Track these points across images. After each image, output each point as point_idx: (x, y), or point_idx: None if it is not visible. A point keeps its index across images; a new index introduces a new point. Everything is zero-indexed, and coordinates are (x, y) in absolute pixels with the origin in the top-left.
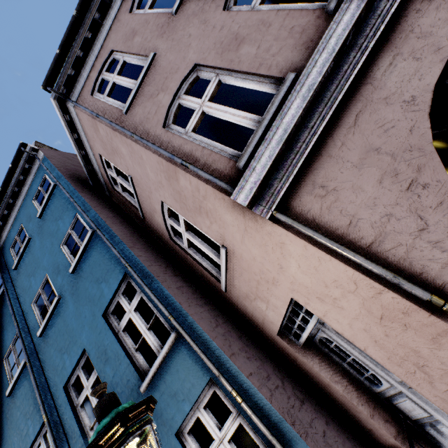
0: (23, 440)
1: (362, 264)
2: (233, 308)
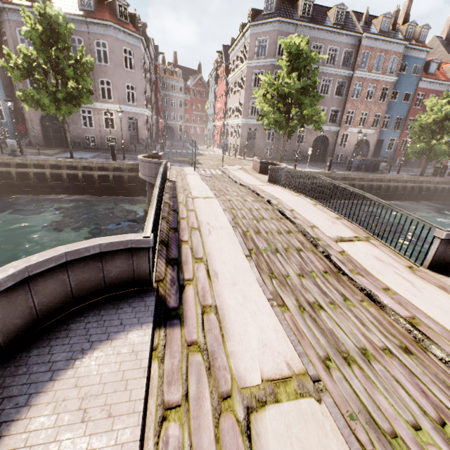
0: None
1: (29, 113)
2: (14, 96)
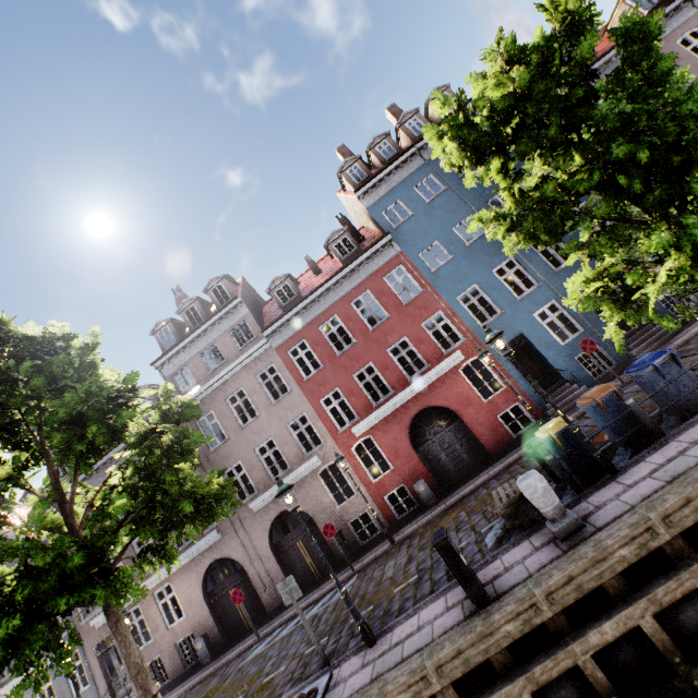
0: (487, 266)
1: None
2: None
